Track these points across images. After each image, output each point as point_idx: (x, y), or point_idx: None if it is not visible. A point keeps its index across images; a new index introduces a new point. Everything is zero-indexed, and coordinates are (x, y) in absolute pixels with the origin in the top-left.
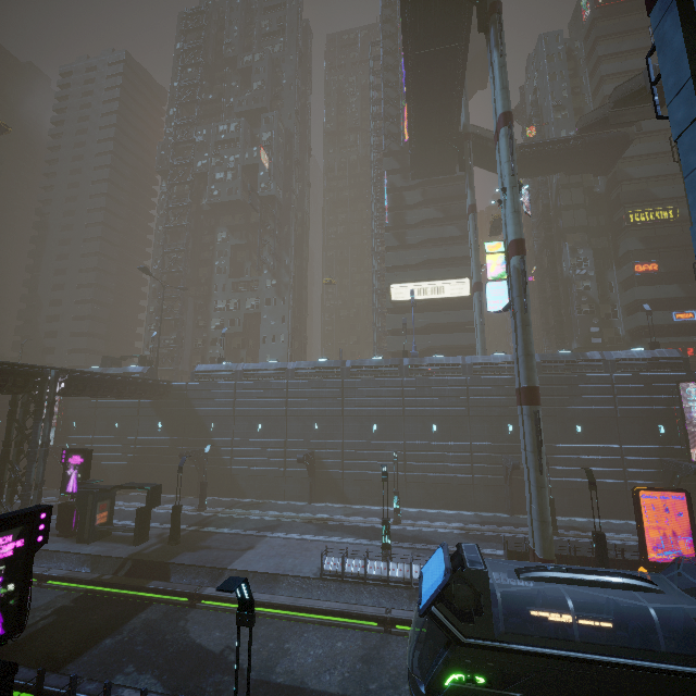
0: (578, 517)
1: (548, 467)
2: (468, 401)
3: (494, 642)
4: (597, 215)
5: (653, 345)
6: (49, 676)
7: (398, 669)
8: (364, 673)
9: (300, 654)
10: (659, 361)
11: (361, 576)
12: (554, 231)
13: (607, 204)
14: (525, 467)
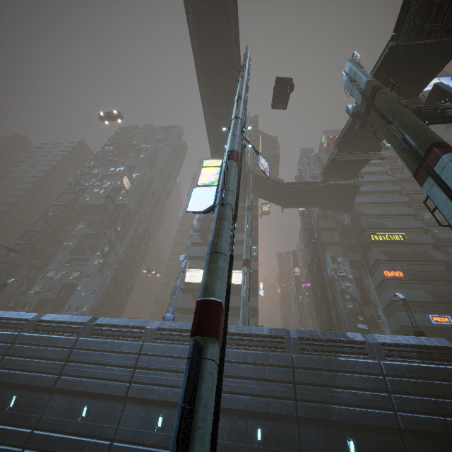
0: None
1: None
2: None
3: None
4: (348, 238)
5: (418, 335)
6: None
7: None
8: None
9: None
10: (430, 350)
11: None
12: (318, 246)
13: (354, 232)
14: None
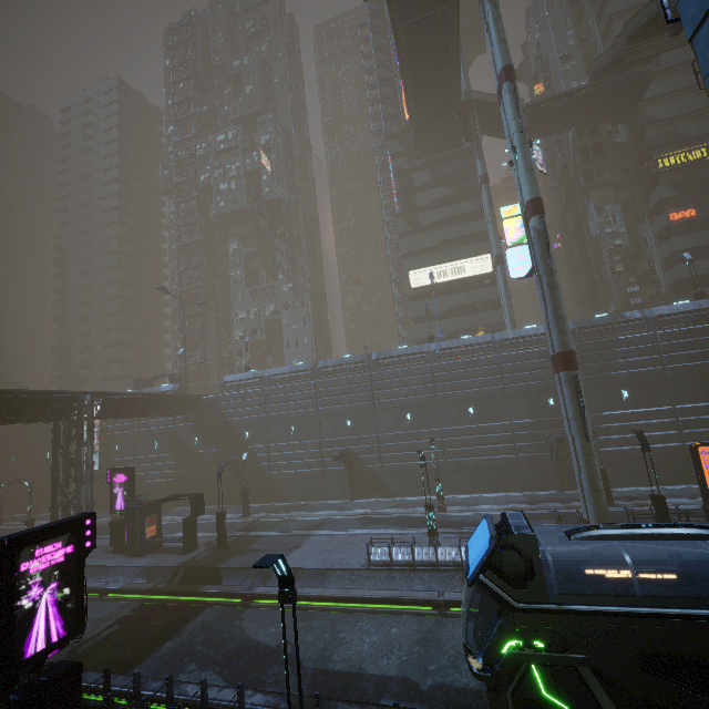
0: (634, 486)
1: (596, 436)
2: (502, 379)
3: (549, 604)
4: (621, 167)
5: (698, 296)
6: (116, 678)
7: (456, 649)
8: (422, 656)
9: (356, 642)
10: (707, 312)
11: (410, 563)
12: (575, 191)
13: (631, 154)
14: (570, 436)
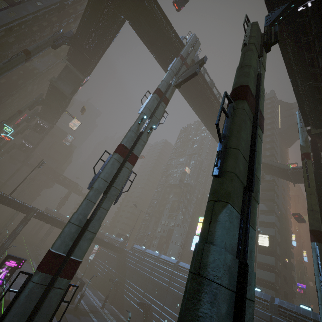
0: None
1: None
2: None
3: None
4: None
5: None
6: None
7: None
8: None
9: None
10: None
11: None
12: None
13: None
14: None
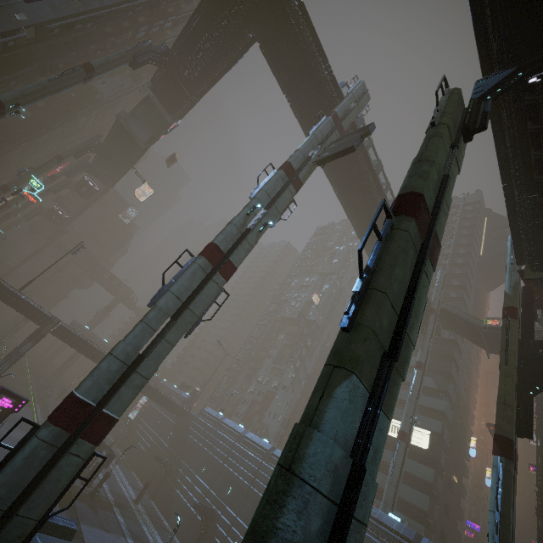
0: None
1: None
2: None
3: None
4: None
5: None
6: None
7: None
8: None
9: None
10: None
11: None
12: None
13: None
14: None
